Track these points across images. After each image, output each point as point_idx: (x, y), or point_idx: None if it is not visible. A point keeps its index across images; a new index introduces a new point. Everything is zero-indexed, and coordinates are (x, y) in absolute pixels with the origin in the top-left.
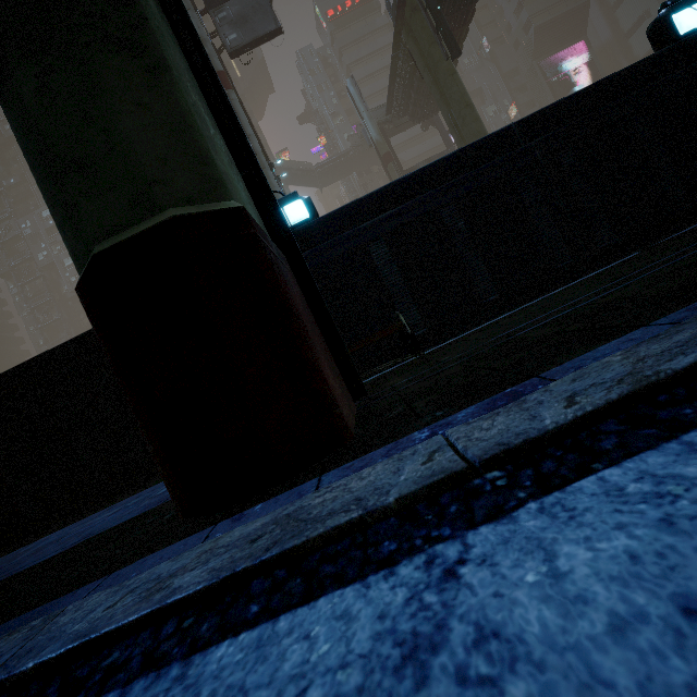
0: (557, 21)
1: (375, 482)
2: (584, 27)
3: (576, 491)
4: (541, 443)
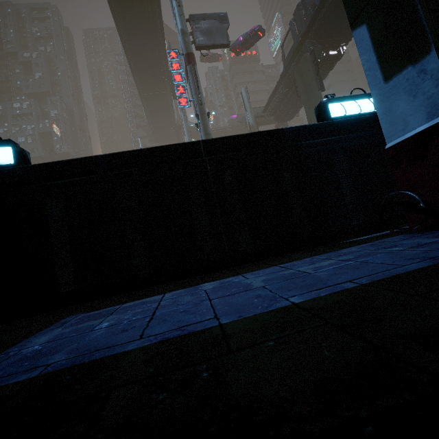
0: None
1: None
2: None
3: None
4: None
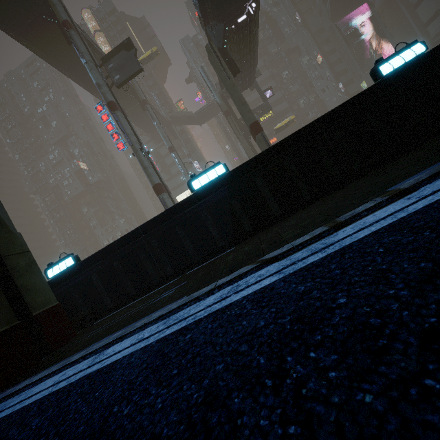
0: None
1: None
2: None
3: None
4: None
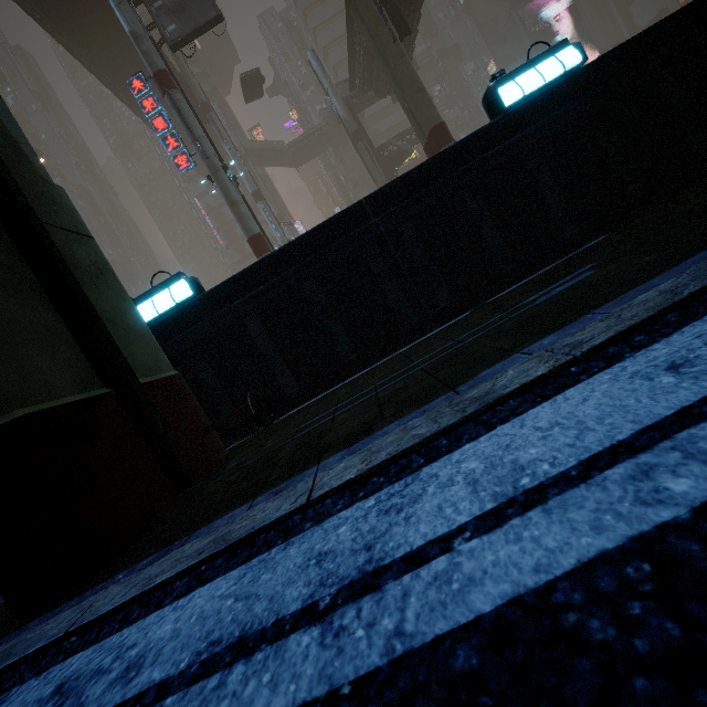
0: None
1: (48, 630)
2: None
3: (63, 664)
4: (96, 622)
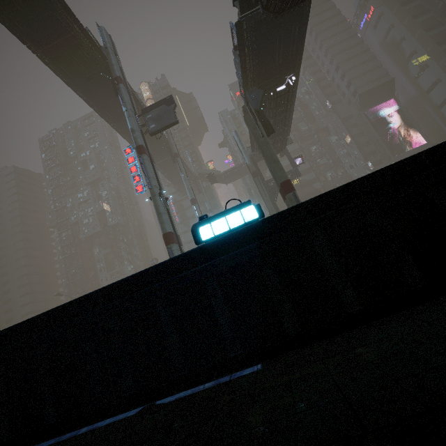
0: (373, 90)
1: None
2: (392, 92)
3: None
4: None
